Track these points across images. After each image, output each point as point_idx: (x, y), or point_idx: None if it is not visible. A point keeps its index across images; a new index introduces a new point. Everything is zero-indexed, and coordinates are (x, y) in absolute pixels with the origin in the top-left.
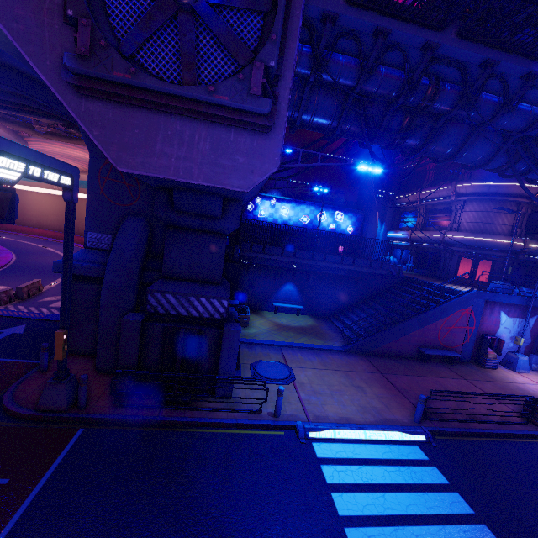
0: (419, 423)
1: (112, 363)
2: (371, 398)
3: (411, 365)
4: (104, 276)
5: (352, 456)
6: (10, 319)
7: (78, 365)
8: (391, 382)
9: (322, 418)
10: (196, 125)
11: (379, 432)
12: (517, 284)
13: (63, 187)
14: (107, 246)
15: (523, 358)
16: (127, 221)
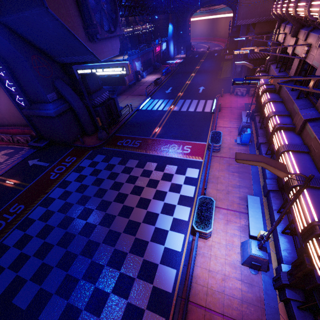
0: (147, 96)
1: (93, 130)
2: (136, 99)
3: (130, 90)
4: (74, 105)
5: (147, 106)
6: (14, 167)
7: (84, 139)
8: (134, 95)
9: (137, 106)
10: (106, 40)
11: (146, 101)
12: (126, 48)
13: (78, 74)
14: (56, 98)
15: (144, 73)
16: (57, 83)
